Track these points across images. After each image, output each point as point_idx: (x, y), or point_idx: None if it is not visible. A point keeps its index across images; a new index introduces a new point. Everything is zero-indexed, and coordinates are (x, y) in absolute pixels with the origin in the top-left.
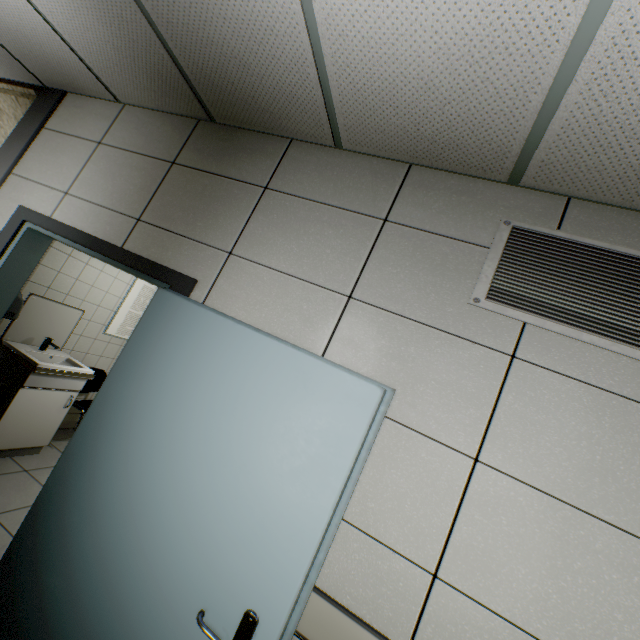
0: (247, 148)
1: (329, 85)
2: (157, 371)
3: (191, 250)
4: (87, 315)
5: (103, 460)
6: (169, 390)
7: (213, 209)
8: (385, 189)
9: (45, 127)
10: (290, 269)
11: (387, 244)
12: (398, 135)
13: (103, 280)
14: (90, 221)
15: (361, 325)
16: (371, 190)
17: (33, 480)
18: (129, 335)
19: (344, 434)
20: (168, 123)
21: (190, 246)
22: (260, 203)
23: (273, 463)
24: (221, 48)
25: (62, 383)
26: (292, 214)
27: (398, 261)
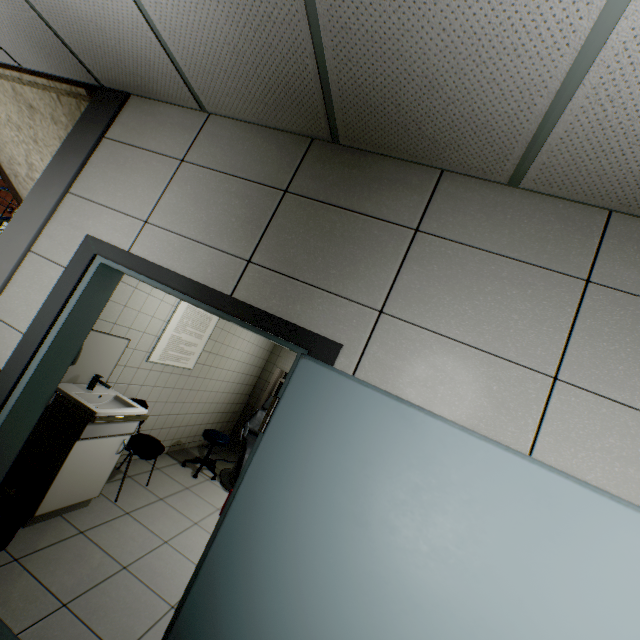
0: (383, 178)
1: (555, 118)
2: (321, 471)
3: (326, 304)
4: (132, 343)
5: (262, 589)
6: (344, 500)
7: (348, 253)
8: (580, 241)
9: (106, 136)
10: (466, 337)
11: (595, 312)
12: (622, 181)
13: (149, 304)
14: (183, 259)
15: (577, 416)
16: (561, 241)
17: (92, 545)
18: (170, 360)
19: (629, 589)
20: (271, 140)
21: (324, 299)
22: (412, 249)
23: (526, 620)
24: (409, 64)
25: (116, 428)
26: (458, 266)
27: (614, 335)
